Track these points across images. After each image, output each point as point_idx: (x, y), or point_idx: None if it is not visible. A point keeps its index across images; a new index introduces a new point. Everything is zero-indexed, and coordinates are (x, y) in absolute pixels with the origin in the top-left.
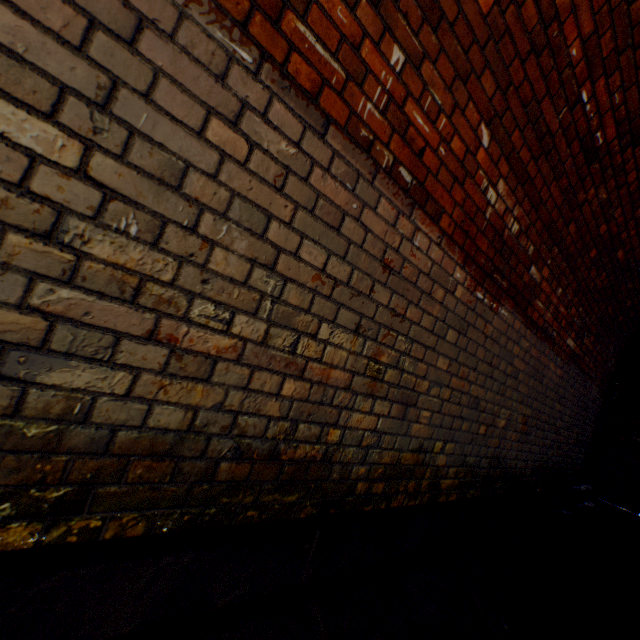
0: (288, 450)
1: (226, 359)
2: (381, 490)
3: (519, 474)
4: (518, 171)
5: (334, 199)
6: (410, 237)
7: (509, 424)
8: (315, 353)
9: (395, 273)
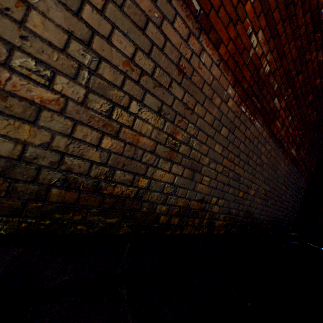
0: (108, 187)
1: (50, 109)
2: (177, 222)
3: (260, 223)
4: (271, 27)
5: (139, 3)
6: (198, 54)
7: (256, 194)
8: (127, 122)
9: (187, 78)
